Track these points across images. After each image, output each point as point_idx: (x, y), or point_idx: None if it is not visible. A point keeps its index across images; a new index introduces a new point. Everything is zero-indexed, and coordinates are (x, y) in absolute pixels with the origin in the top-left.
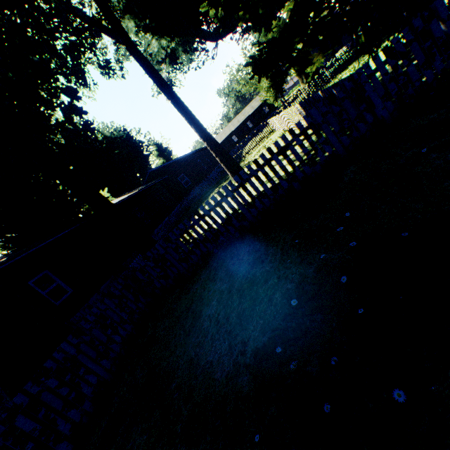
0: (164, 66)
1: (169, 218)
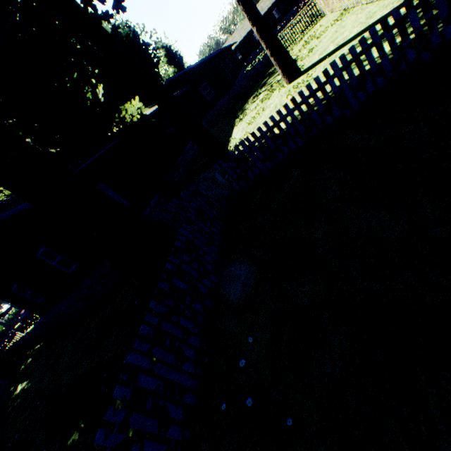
0: None
1: None
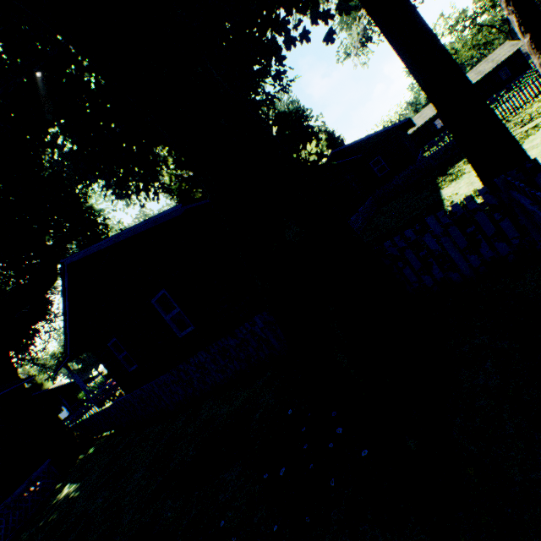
0: (363, 11)
1: (362, 210)
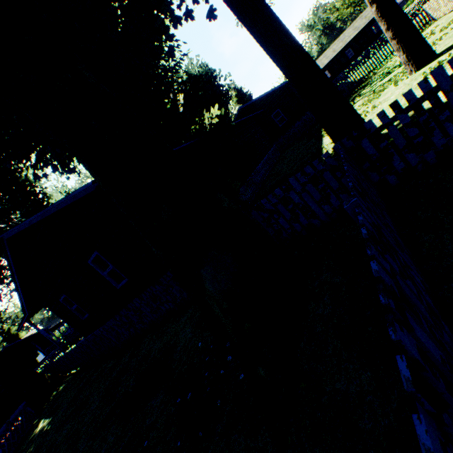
0: None
1: (267, 157)
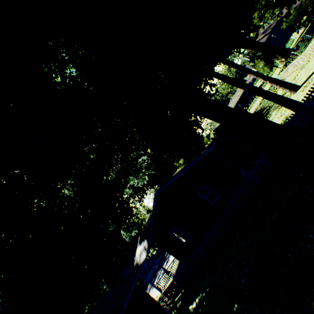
0: None
1: None
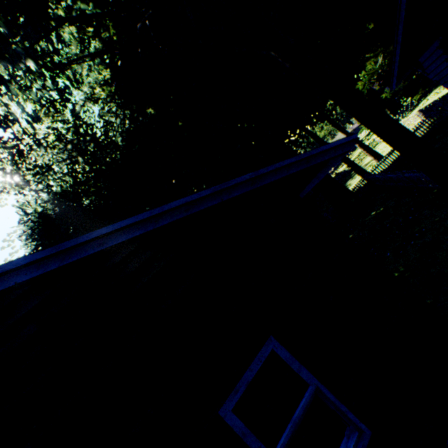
0: None
1: None
